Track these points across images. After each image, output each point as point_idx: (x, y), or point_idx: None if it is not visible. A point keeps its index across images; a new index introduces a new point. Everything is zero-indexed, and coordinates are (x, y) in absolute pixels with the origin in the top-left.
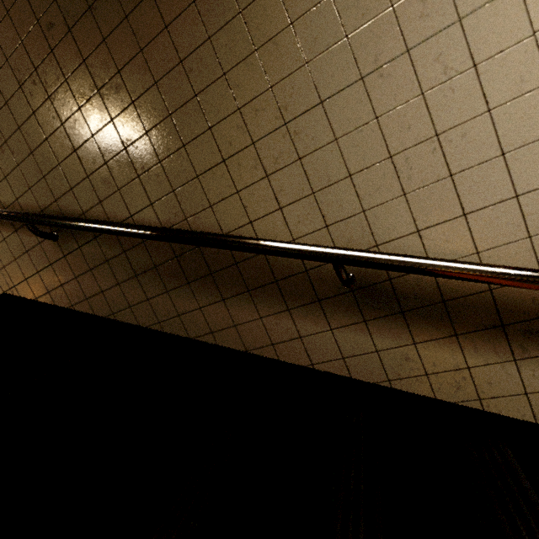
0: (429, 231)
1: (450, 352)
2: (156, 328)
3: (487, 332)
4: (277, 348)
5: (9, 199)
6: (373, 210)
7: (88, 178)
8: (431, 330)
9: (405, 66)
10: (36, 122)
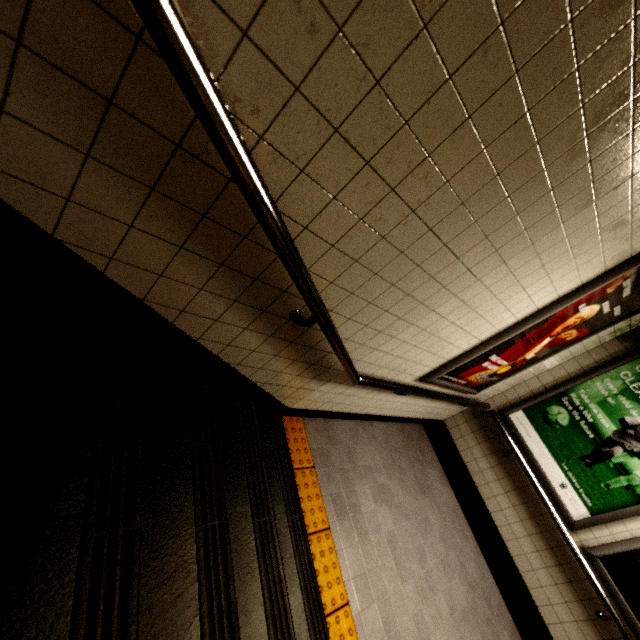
0: (351, 322)
1: (283, 365)
2: None
3: (306, 364)
4: (184, 316)
5: None
6: (355, 297)
7: None
8: (290, 355)
9: (449, 262)
10: None
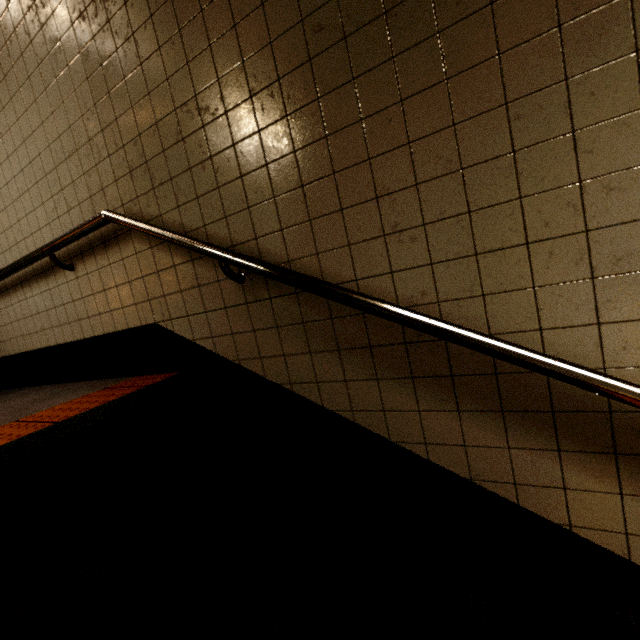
0: None
1: None
2: (345, 415)
3: None
4: (521, 490)
5: (195, 223)
6: None
7: (310, 222)
8: None
9: None
10: (259, 142)
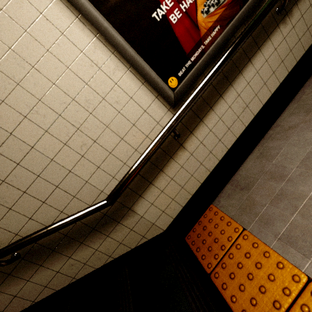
0: (35, 215)
1: (85, 250)
2: None
3: (90, 234)
4: (6, 311)
5: None
6: (0, 222)
7: None
8: (71, 248)
9: None
10: None
